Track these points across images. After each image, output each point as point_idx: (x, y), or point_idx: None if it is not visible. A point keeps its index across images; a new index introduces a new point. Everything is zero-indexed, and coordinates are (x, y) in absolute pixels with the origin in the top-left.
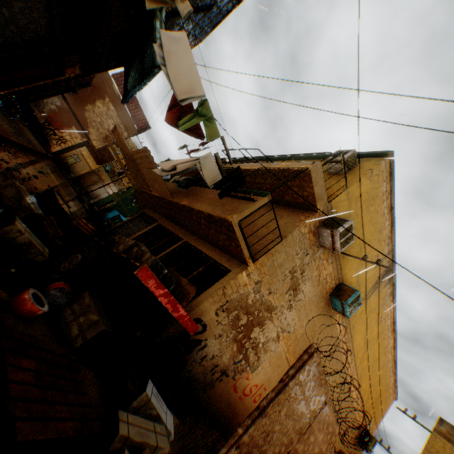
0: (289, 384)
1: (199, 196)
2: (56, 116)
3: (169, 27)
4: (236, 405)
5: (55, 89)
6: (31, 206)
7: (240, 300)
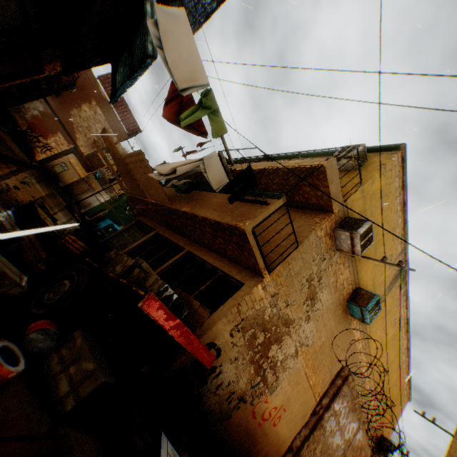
0: (324, 416)
1: (201, 201)
2: (39, 122)
3: None
4: (255, 432)
5: (36, 92)
6: (4, 224)
7: (256, 316)
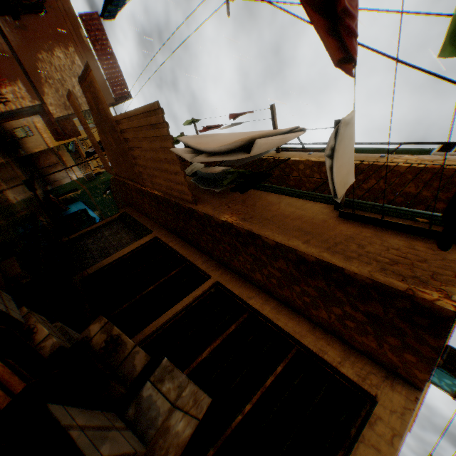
0: None
1: (257, 206)
2: None
3: None
4: None
5: None
6: None
7: None
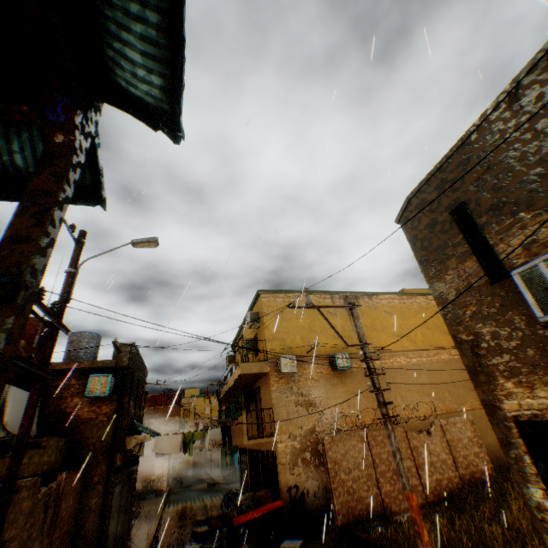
0: (328, 466)
1: (234, 431)
2: (141, 472)
3: (137, 406)
4: None
5: None
6: (195, 547)
7: (293, 453)
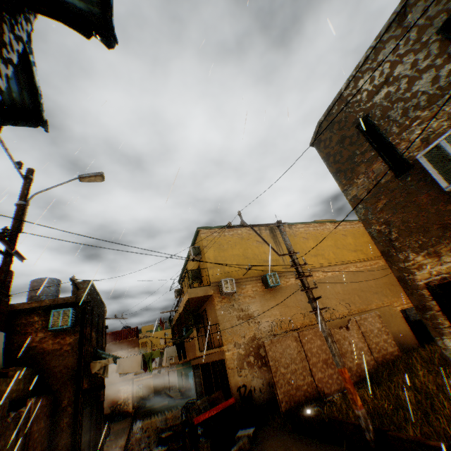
0: (270, 364)
1: (187, 348)
2: (109, 399)
3: (99, 338)
4: None
5: None
6: (162, 450)
7: (239, 359)
